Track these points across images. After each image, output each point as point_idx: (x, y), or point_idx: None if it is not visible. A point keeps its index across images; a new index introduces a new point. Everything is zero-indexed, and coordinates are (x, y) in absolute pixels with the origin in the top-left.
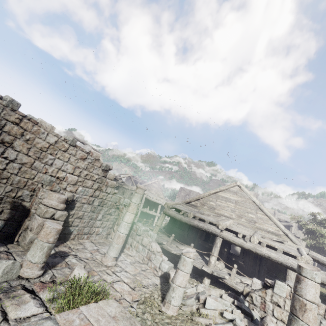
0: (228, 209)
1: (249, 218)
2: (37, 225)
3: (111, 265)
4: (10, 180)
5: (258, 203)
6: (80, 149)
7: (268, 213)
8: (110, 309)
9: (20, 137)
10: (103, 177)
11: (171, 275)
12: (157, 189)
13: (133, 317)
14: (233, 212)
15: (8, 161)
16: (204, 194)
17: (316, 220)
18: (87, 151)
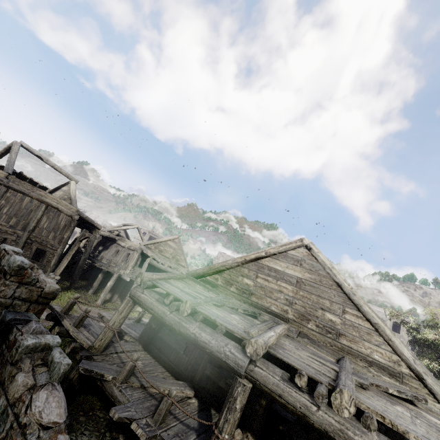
0: (281, 296)
1: (327, 322)
2: None
3: None
4: None
5: (349, 289)
6: None
7: (372, 315)
8: None
9: None
10: None
11: None
12: (176, 251)
13: None
14: (290, 305)
15: None
16: (233, 260)
17: (435, 323)
18: None
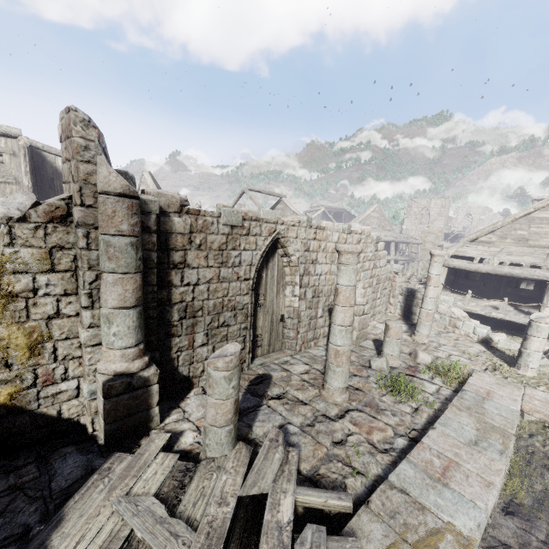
0: None
1: None
2: (358, 324)
3: (427, 342)
4: (323, 292)
5: None
6: (354, 233)
7: None
8: (487, 379)
9: (319, 250)
10: (375, 251)
11: (493, 339)
12: (379, 220)
13: (510, 382)
14: None
15: (319, 276)
16: (503, 221)
17: None
18: (361, 232)
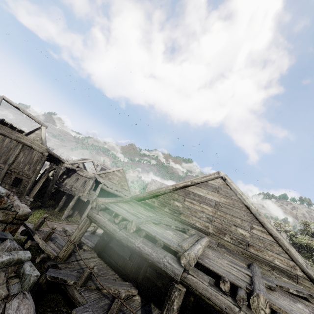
0: (203, 215)
1: (238, 236)
2: None
3: None
4: None
5: (255, 210)
6: None
7: (273, 231)
8: None
9: None
10: None
11: None
12: (121, 179)
13: None
14: (210, 223)
15: None
16: (166, 188)
17: (308, 231)
18: None
